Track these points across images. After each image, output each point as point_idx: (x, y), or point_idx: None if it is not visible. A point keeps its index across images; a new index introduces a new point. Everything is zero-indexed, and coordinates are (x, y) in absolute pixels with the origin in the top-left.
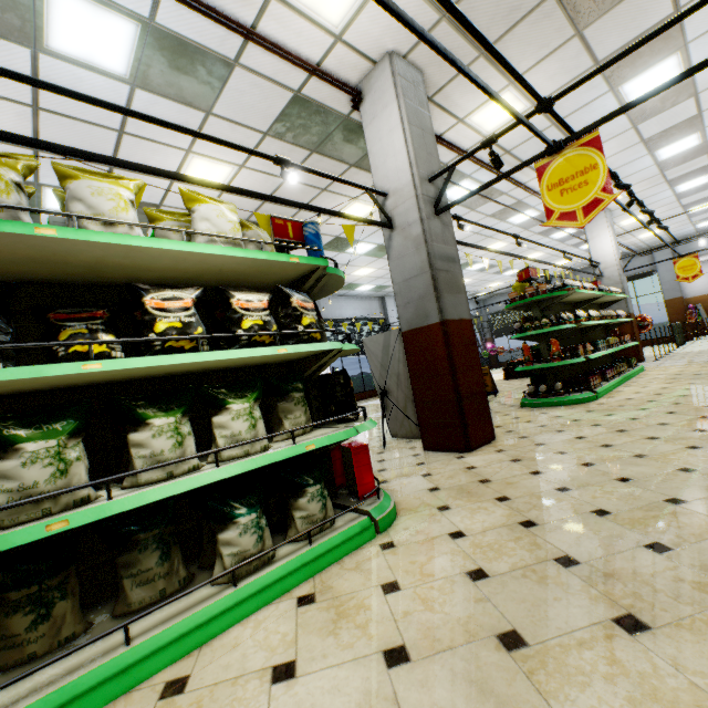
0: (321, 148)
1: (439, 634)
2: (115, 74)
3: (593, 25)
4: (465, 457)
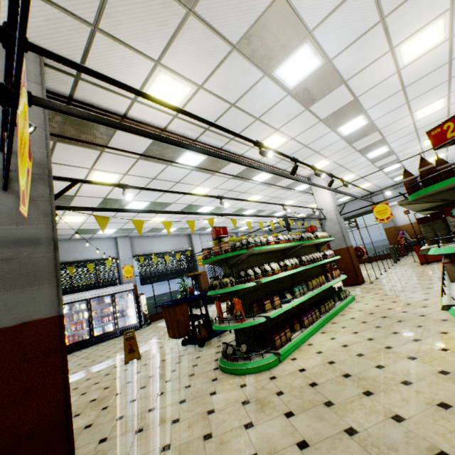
0: None
1: None
2: None
3: (201, 3)
4: None
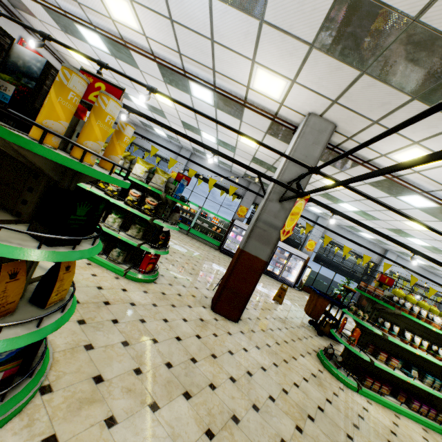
0: None
1: (74, 277)
2: (210, 104)
3: None
4: (204, 308)
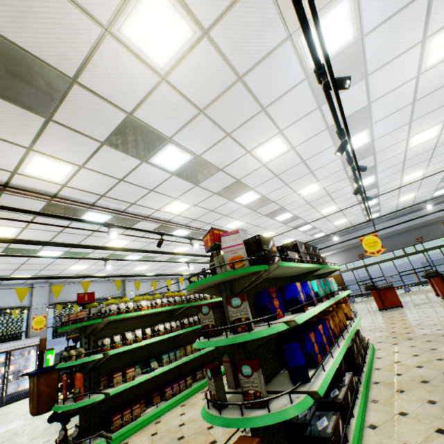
0: None
1: None
2: None
3: (58, 115)
4: None
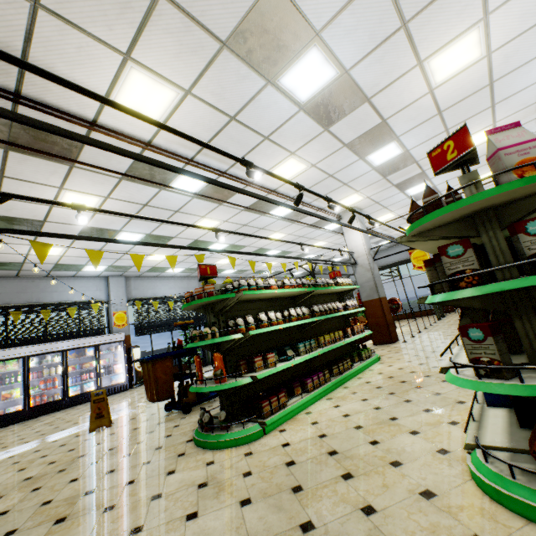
0: None
1: None
2: None
3: None
4: None
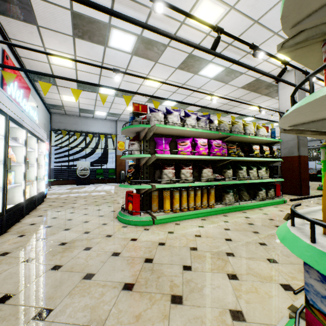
0: (255, 91)
1: None
2: (209, 77)
3: None
4: (299, 197)
